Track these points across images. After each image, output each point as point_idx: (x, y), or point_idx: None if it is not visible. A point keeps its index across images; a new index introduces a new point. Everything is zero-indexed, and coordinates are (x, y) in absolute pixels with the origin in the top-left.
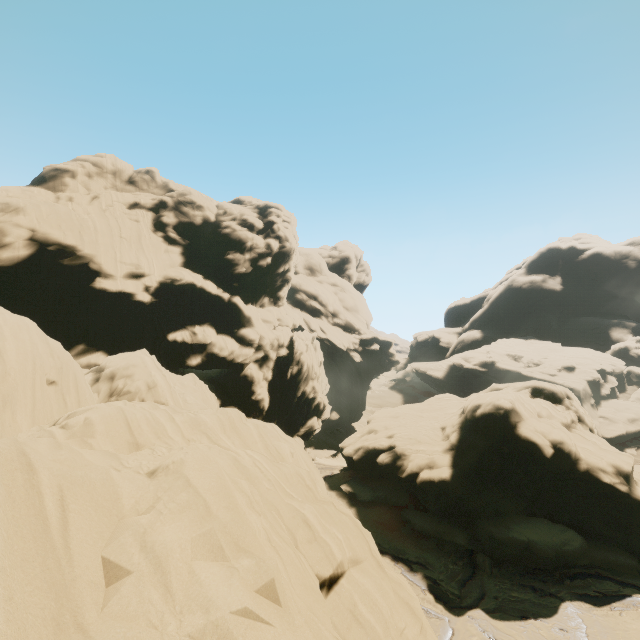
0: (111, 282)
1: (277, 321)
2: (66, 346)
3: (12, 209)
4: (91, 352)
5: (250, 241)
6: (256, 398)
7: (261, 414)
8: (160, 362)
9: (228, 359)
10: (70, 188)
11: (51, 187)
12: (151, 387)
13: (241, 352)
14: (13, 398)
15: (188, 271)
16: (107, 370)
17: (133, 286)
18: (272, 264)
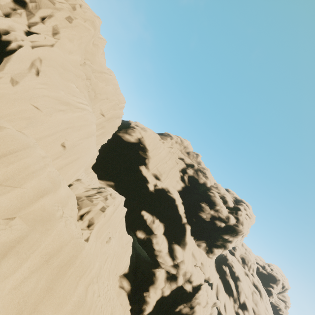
0: (146, 171)
1: (200, 263)
2: (109, 178)
3: (144, 130)
4: (113, 188)
5: (219, 206)
6: (146, 296)
7: (138, 313)
8: (128, 219)
9: (155, 252)
10: (167, 141)
11: (162, 137)
12: (101, 209)
13: (165, 256)
14: (36, 123)
15: (178, 194)
16: (101, 188)
17: (152, 179)
18: (223, 228)
